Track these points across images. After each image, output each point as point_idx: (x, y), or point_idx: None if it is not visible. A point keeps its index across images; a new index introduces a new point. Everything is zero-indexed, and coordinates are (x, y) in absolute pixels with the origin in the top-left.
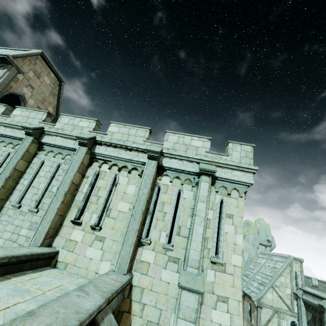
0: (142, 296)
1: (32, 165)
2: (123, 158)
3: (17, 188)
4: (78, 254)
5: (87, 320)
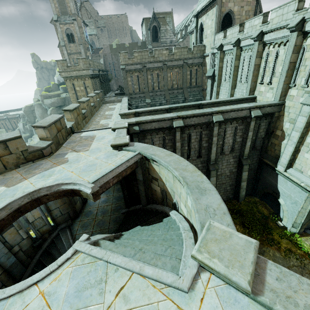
0: (289, 109)
1: (240, 61)
2: (279, 37)
3: (238, 74)
4: (263, 96)
5: (244, 108)
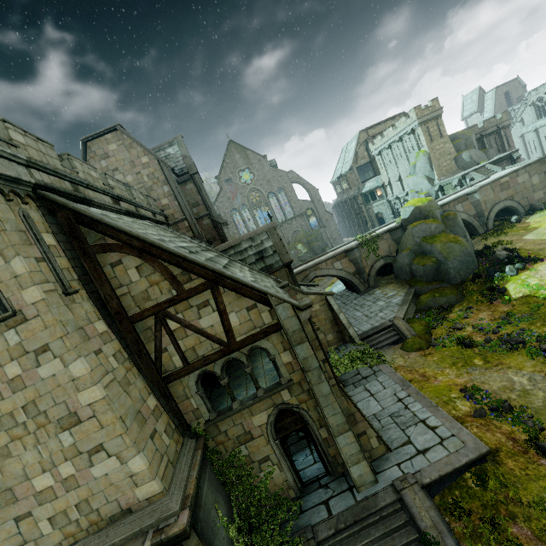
0: None
1: None
2: None
3: None
4: None
5: None
